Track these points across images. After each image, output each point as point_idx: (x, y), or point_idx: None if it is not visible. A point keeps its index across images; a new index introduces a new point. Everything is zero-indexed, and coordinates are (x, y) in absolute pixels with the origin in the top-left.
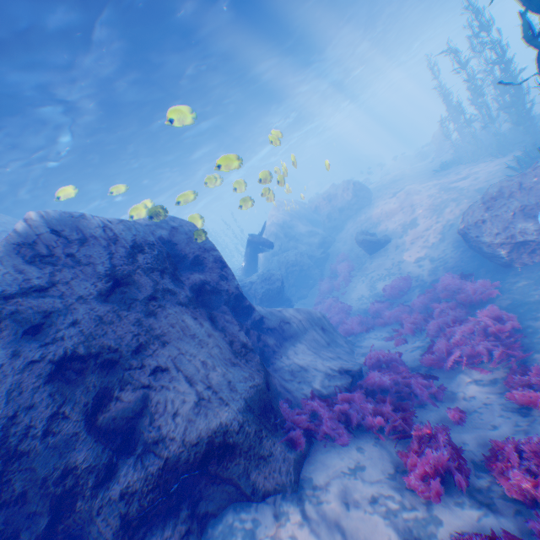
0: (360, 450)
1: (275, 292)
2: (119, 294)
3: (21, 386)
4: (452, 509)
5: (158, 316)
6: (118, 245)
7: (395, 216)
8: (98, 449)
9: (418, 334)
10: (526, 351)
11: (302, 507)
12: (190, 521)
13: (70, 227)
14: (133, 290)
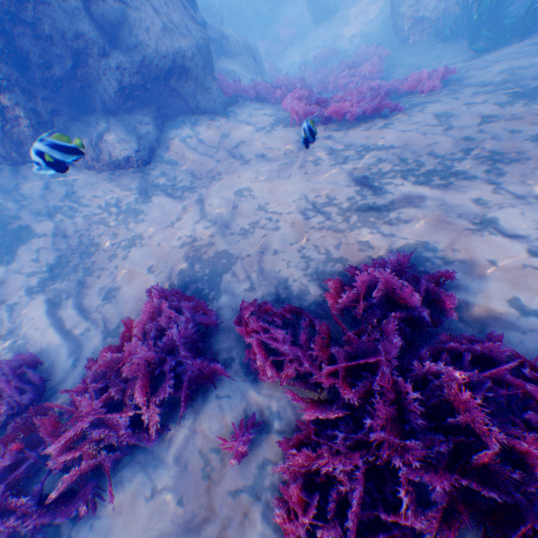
0: (264, 107)
1: None
2: None
3: None
4: None
5: None
6: None
7: None
8: (96, 33)
9: None
10: None
11: (226, 118)
12: (158, 115)
13: None
14: None
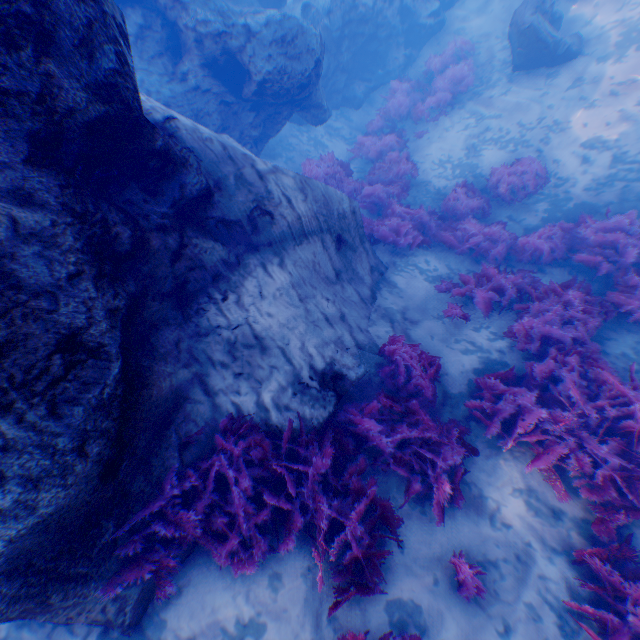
0: (276, 587)
1: (296, 85)
2: None
3: None
4: None
5: None
6: None
7: None
8: None
9: (492, 314)
10: None
11: None
12: None
13: None
14: None
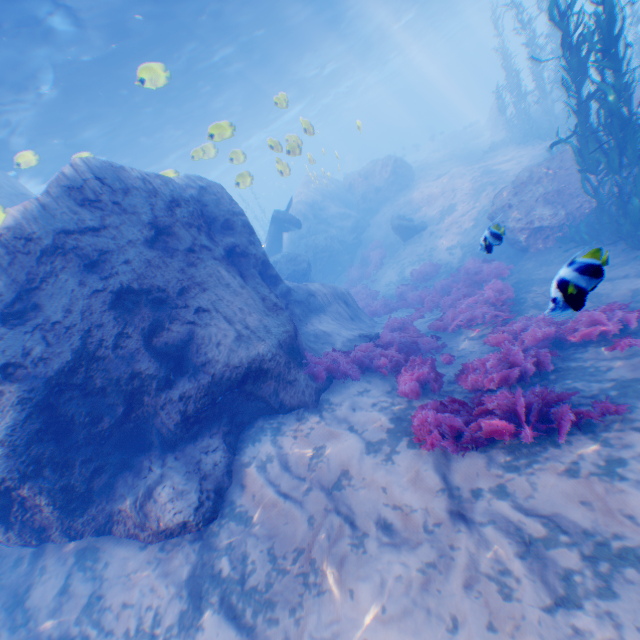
0: (368, 381)
1: (302, 275)
2: (163, 244)
3: (91, 309)
4: (425, 401)
5: (198, 267)
6: (157, 198)
7: (434, 200)
8: (157, 364)
9: (435, 312)
10: (514, 316)
11: (319, 413)
12: (231, 426)
13: (111, 176)
14: (175, 242)
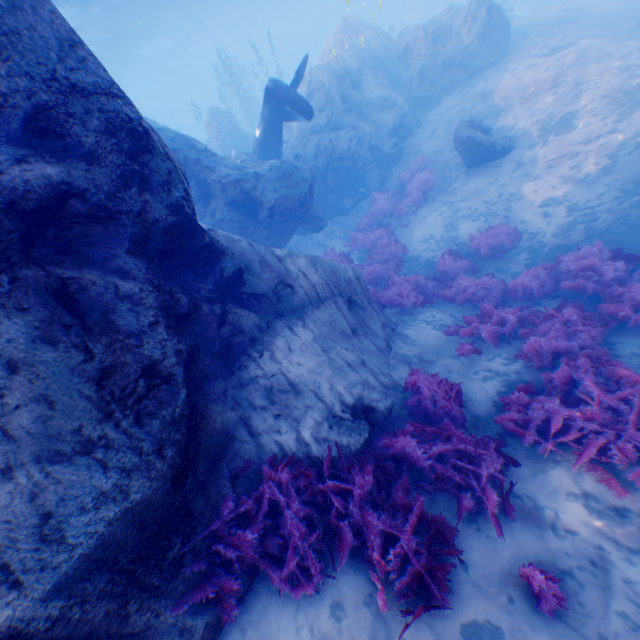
0: (339, 617)
1: (298, 205)
2: None
3: None
4: None
5: None
6: None
7: (539, 102)
8: None
9: (502, 345)
10: None
11: None
12: None
13: None
14: None
